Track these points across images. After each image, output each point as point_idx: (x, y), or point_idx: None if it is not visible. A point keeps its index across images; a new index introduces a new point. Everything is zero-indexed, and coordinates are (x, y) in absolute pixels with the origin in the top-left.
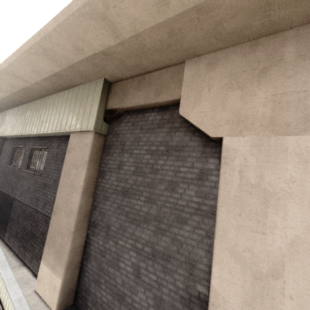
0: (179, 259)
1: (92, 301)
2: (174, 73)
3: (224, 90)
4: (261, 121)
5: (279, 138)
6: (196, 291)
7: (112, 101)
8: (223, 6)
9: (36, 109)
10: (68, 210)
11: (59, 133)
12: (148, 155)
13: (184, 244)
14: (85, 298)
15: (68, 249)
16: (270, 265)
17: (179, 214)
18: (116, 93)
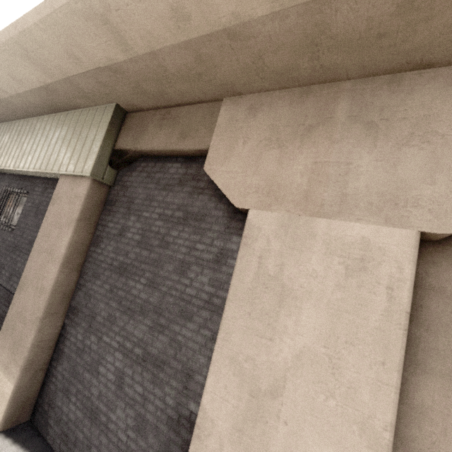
0: (175, 367)
1: (56, 418)
2: (207, 113)
3: (262, 147)
4: (295, 195)
5: (310, 219)
6: (188, 411)
7: (123, 138)
8: (260, 36)
9: (18, 133)
10: (39, 286)
11: (45, 174)
12: (161, 221)
13: (184, 348)
14: (47, 413)
15: (30, 342)
16: (271, 381)
17: (185, 307)
18: (130, 127)
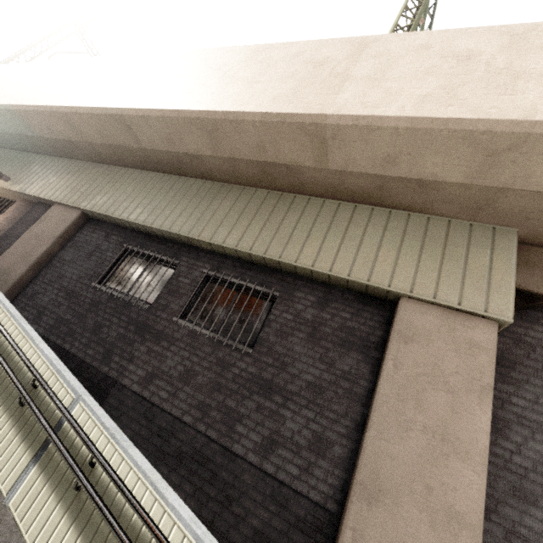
0: None
1: None
2: None
3: None
4: None
5: None
6: None
7: (523, 275)
8: None
9: (259, 205)
10: (440, 507)
11: (354, 283)
12: None
13: None
14: None
15: None
16: None
17: None
18: (532, 264)
